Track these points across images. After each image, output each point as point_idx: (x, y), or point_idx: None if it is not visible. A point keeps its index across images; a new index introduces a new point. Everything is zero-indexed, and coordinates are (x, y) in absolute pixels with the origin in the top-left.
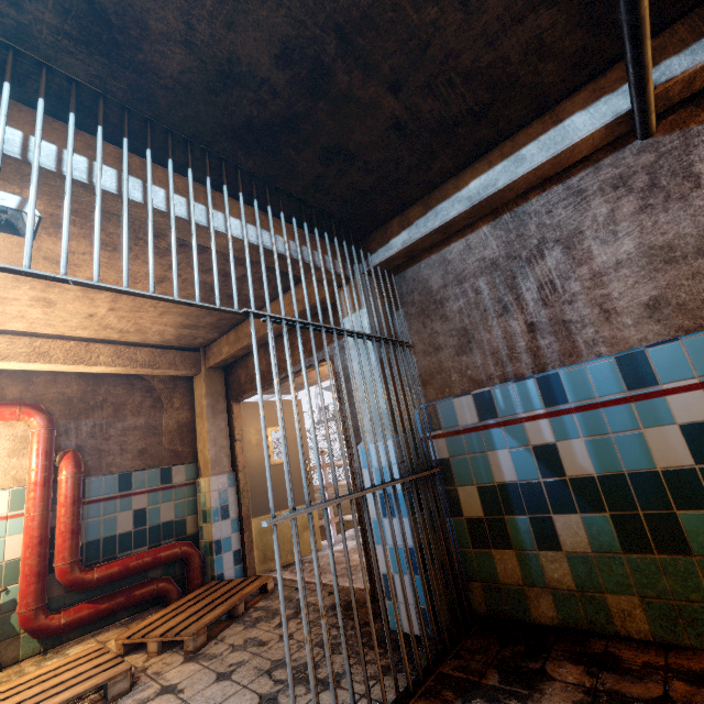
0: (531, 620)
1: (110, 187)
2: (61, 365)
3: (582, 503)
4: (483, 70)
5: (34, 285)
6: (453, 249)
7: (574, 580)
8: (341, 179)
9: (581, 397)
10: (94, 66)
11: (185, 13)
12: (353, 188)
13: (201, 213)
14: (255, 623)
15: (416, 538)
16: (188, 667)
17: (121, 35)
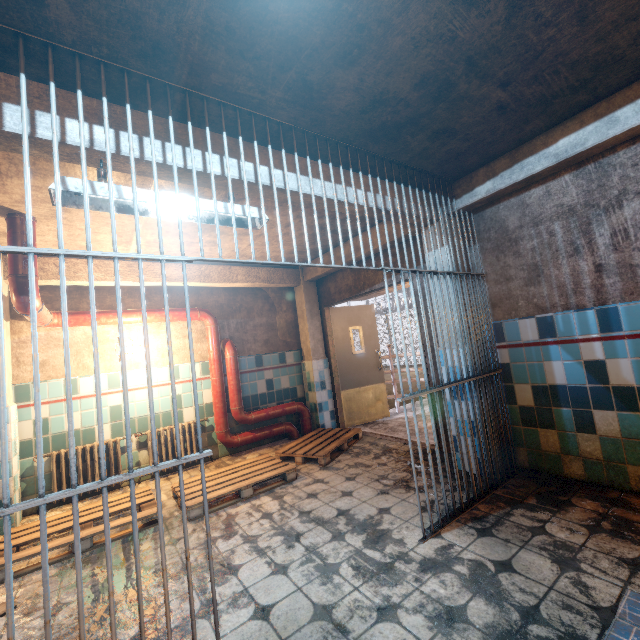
0: (563, 475)
1: (295, 188)
2: (217, 283)
3: (620, 404)
4: (589, 58)
5: (211, 234)
6: (533, 194)
7: (603, 454)
8: (442, 148)
9: (634, 328)
10: (294, 113)
11: (361, 74)
12: (450, 152)
13: (341, 192)
14: (357, 455)
15: (483, 416)
16: (325, 472)
17: (316, 94)
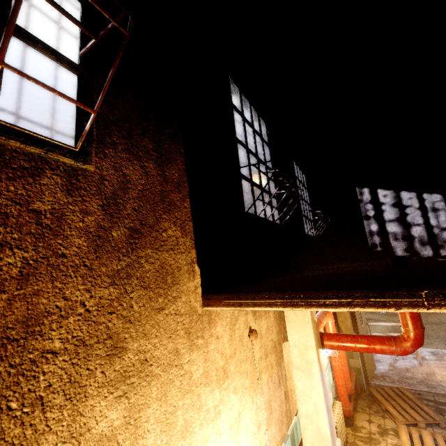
0: None
1: None
2: None
3: None
4: None
5: None
6: None
7: None
8: None
9: None
10: None
11: None
12: None
13: None
14: (441, 413)
15: None
16: None
17: None
